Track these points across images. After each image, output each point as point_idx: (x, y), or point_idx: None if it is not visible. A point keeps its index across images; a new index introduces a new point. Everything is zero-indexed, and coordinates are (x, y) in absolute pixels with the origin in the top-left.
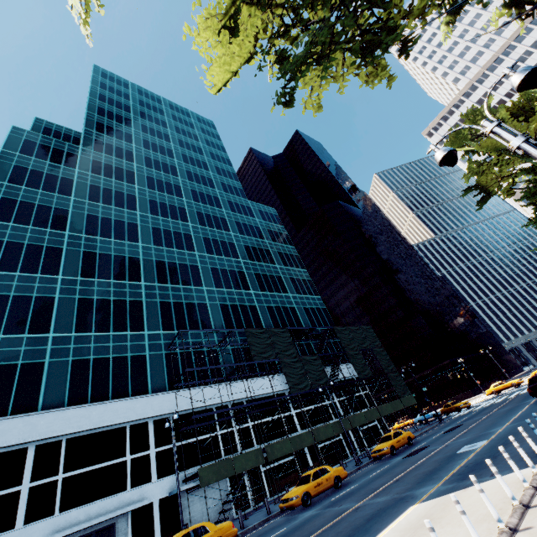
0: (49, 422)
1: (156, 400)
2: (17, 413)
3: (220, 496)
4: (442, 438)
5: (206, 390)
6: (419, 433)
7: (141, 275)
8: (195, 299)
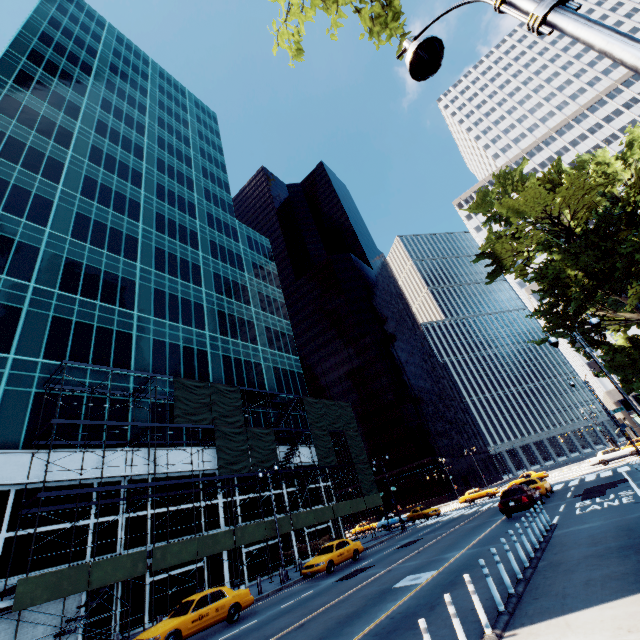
0: None
1: None
2: None
3: (62, 620)
4: (392, 556)
5: (90, 456)
6: (373, 543)
7: (33, 272)
8: (116, 325)
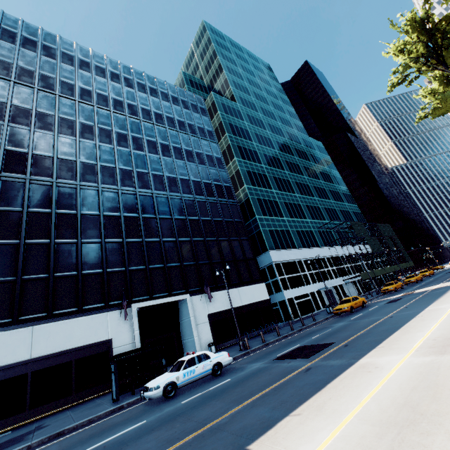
0: (303, 253)
1: (324, 250)
2: (293, 248)
3: (352, 288)
4: None
5: (336, 248)
6: None
7: (294, 190)
8: (315, 204)
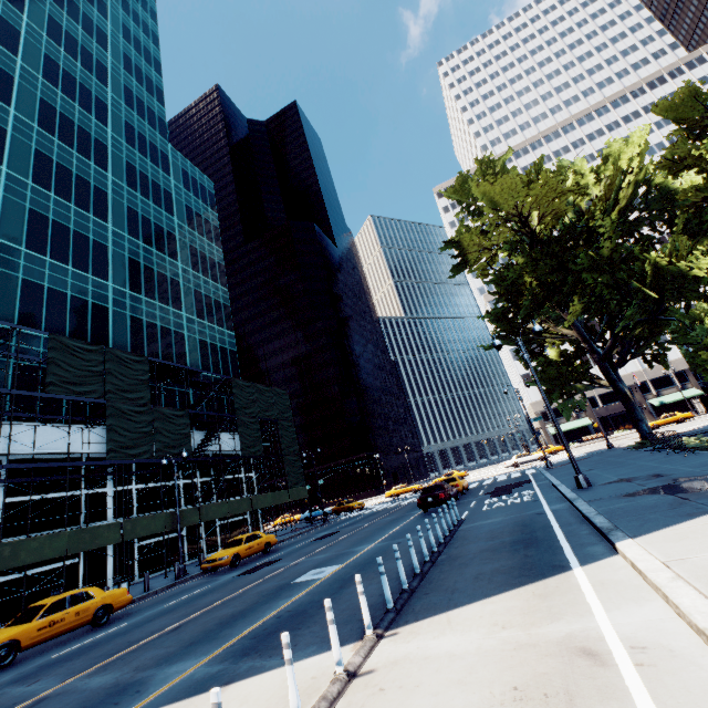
0: None
1: None
2: None
3: None
4: (304, 549)
5: None
6: (290, 536)
7: None
8: None
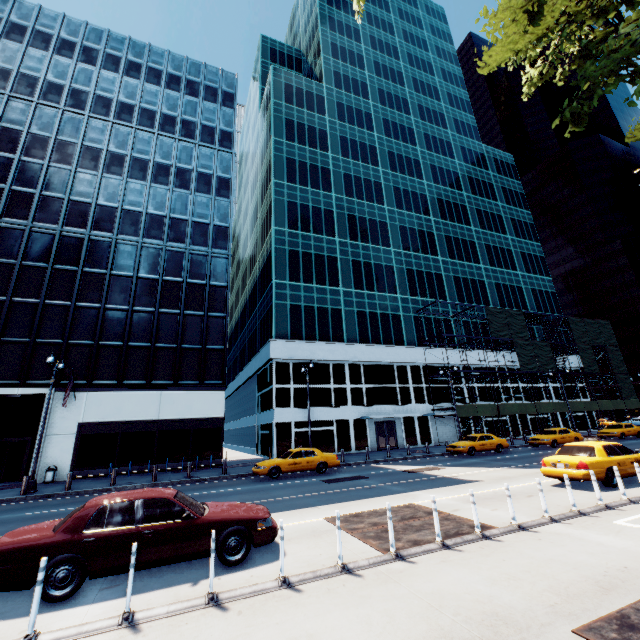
0: (353, 351)
1: (411, 351)
2: (334, 341)
3: (453, 426)
4: None
5: (444, 352)
6: None
7: (390, 241)
8: (433, 269)
